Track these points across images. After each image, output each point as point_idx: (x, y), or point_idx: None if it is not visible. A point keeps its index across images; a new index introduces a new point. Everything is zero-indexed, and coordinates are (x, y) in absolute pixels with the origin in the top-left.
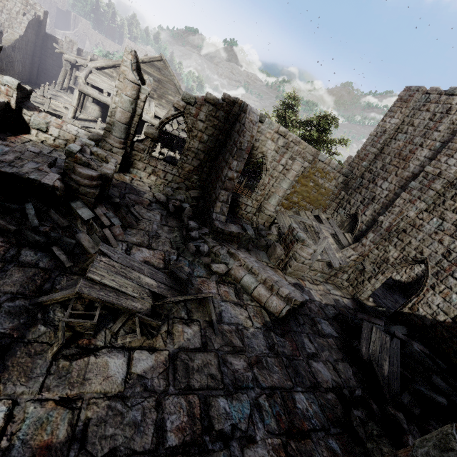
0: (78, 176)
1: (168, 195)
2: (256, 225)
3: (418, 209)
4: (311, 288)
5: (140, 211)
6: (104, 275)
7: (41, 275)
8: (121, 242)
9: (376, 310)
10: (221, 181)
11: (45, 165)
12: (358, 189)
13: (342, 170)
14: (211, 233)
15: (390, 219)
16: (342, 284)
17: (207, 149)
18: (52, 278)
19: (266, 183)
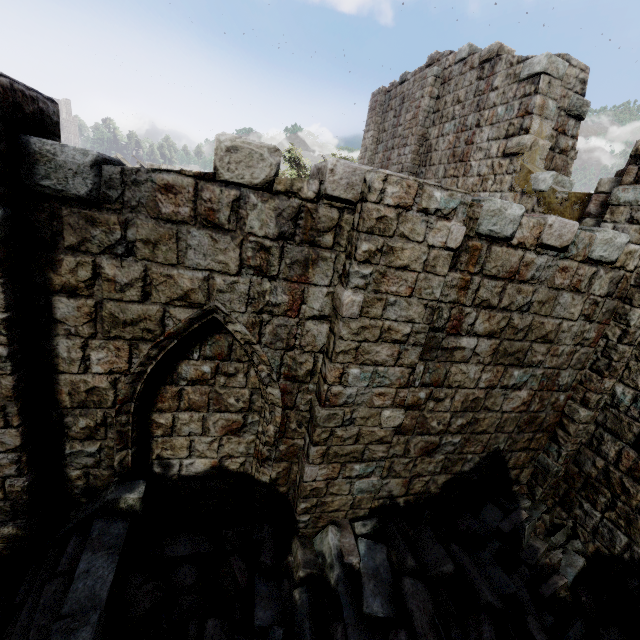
0: None
1: None
2: None
3: None
4: None
5: None
6: None
7: None
8: None
9: None
10: None
11: None
12: None
13: None
14: None
15: None
16: None
17: None
18: None
19: None
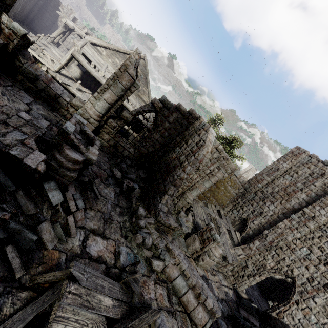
0: (64, 157)
1: (122, 170)
2: (177, 208)
3: (295, 236)
4: (212, 279)
5: (99, 186)
6: (69, 318)
7: None
8: (80, 229)
9: (250, 305)
10: (172, 177)
11: (32, 138)
12: (251, 201)
13: (245, 185)
14: (155, 222)
15: (273, 236)
16: (227, 273)
17: (163, 142)
18: None
19: (194, 178)
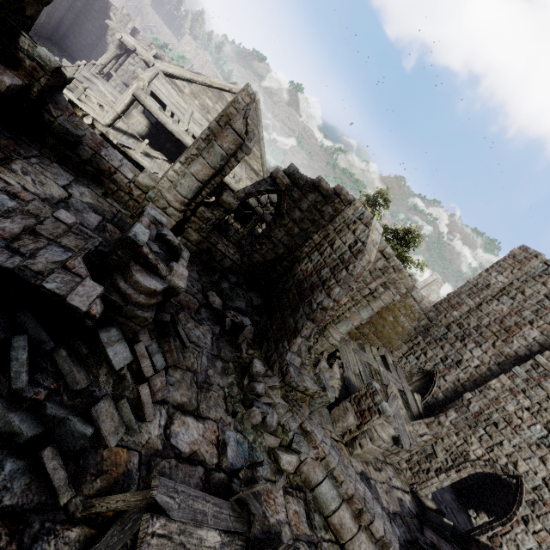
0: (132, 285)
1: (222, 294)
2: (314, 354)
3: (520, 405)
4: (376, 479)
5: (186, 324)
6: None
7: (1, 548)
8: (159, 405)
9: (441, 521)
10: (309, 306)
11: (79, 256)
12: (440, 341)
13: (429, 313)
14: (281, 385)
15: (481, 403)
16: (399, 464)
17: (291, 244)
18: (24, 549)
19: (343, 303)
